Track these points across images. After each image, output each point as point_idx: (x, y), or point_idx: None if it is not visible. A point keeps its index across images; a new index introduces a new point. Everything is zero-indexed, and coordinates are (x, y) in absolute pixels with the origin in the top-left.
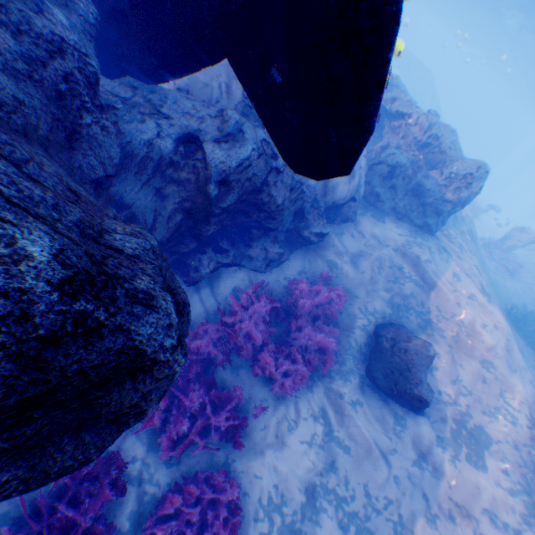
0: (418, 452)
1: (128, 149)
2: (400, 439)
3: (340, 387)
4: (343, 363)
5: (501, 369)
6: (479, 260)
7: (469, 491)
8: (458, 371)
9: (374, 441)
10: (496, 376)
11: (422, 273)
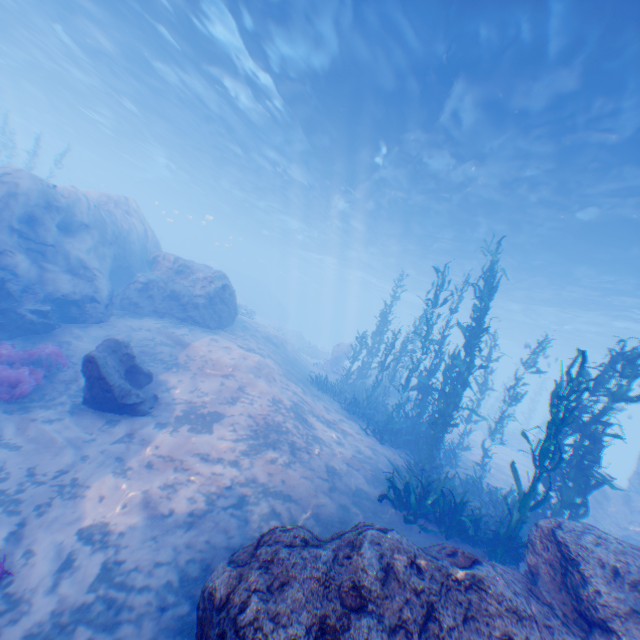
0: (127, 435)
1: None
2: (107, 431)
3: (38, 413)
4: (54, 400)
5: (246, 375)
6: (280, 353)
7: (183, 445)
8: (201, 384)
9: (67, 437)
10: (239, 379)
11: (176, 338)
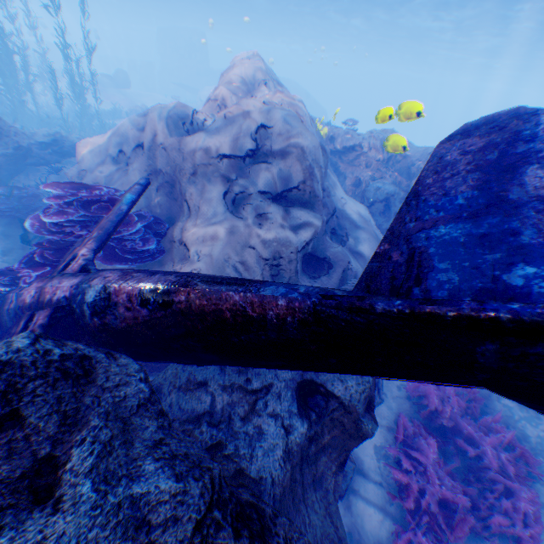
0: None
1: (276, 492)
2: None
3: None
4: (526, 436)
5: None
6: None
7: None
8: None
9: None
10: None
11: None
